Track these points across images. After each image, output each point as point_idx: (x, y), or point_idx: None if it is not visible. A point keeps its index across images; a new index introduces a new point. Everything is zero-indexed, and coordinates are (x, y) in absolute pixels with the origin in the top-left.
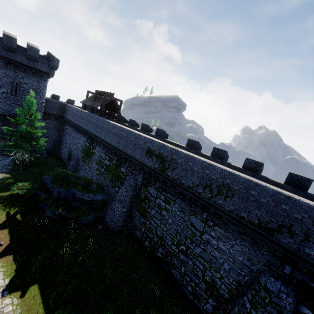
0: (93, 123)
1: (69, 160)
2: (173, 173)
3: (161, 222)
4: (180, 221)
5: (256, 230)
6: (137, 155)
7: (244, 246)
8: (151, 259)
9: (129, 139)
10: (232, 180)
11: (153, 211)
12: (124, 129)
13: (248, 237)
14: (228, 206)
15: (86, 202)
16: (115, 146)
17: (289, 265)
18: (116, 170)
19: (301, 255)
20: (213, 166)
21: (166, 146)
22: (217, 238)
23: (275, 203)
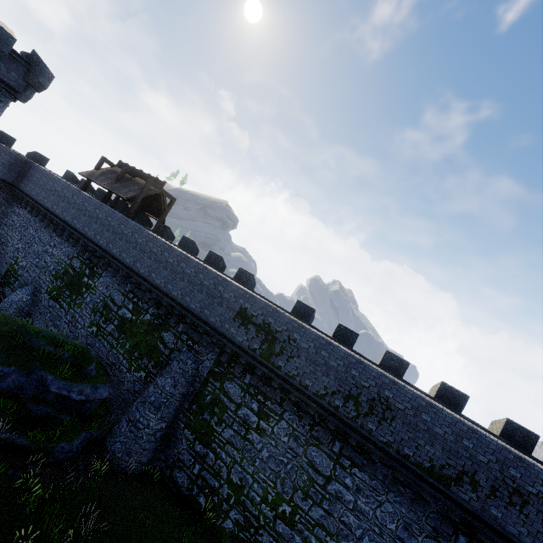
0: (108, 226)
1: (4, 285)
2: (290, 365)
3: (244, 454)
4: (286, 455)
5: (425, 479)
6: (214, 316)
7: (400, 504)
8: (210, 536)
9: (199, 281)
10: (394, 393)
11: (230, 432)
12: (191, 261)
13: (407, 488)
14: (384, 436)
15: (67, 405)
16: (161, 288)
17: (464, 534)
18: (149, 334)
19: (487, 520)
20: (365, 364)
21: (281, 313)
22: (356, 489)
23: (455, 436)
